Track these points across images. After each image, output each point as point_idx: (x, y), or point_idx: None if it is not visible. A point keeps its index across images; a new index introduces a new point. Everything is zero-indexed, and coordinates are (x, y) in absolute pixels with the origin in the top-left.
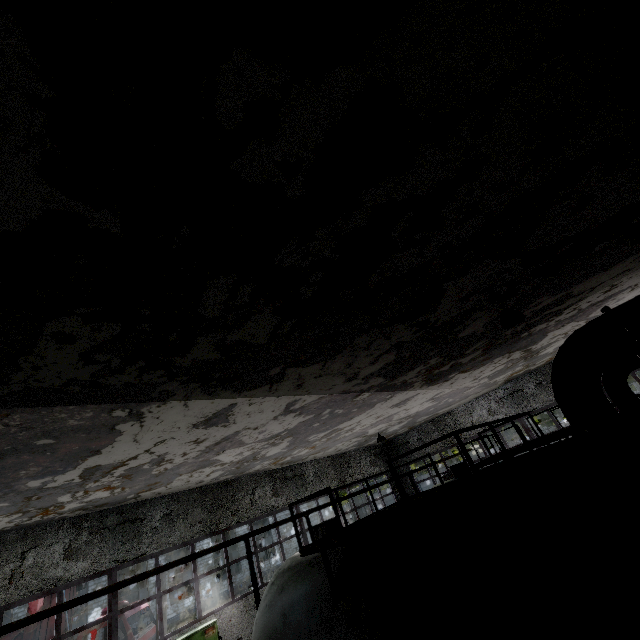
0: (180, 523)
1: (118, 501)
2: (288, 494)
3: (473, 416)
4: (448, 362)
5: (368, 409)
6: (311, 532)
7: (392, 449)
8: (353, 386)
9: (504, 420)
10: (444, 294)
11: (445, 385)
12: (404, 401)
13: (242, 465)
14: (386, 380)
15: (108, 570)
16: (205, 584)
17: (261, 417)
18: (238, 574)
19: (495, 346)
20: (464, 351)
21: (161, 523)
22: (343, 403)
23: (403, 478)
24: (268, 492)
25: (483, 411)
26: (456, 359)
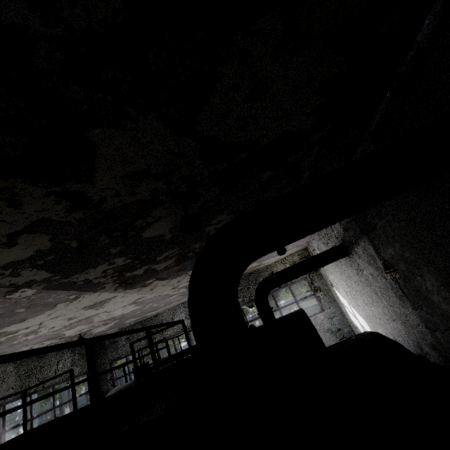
0: None
1: None
2: None
3: (174, 319)
4: (140, 266)
5: (47, 310)
6: None
7: (101, 348)
8: None
9: (131, 332)
10: (96, 152)
11: (145, 290)
12: (100, 303)
13: None
14: (55, 275)
15: None
16: None
17: None
18: None
19: (187, 258)
20: (156, 256)
21: None
22: None
23: (104, 376)
24: None
25: (182, 315)
26: (149, 264)
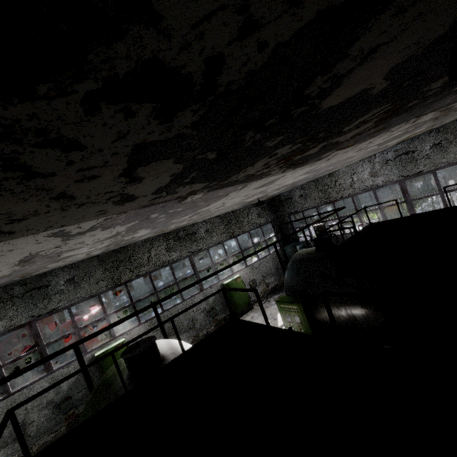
0: (84, 283)
1: (10, 281)
2: (181, 249)
3: (353, 178)
4: (314, 145)
5: (222, 198)
6: (158, 320)
7: (278, 203)
8: (152, 200)
9: None
10: None
11: (319, 162)
12: (269, 183)
13: (119, 244)
14: (212, 182)
15: (27, 323)
16: (164, 274)
17: (33, 248)
18: (184, 268)
19: (400, 111)
20: (341, 128)
21: (66, 286)
22: (169, 207)
23: (285, 224)
24: (163, 250)
25: (365, 173)
26: (328, 139)
